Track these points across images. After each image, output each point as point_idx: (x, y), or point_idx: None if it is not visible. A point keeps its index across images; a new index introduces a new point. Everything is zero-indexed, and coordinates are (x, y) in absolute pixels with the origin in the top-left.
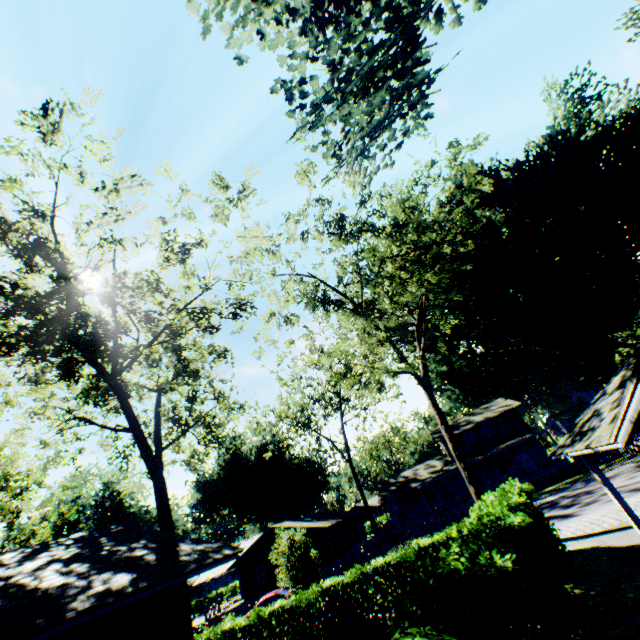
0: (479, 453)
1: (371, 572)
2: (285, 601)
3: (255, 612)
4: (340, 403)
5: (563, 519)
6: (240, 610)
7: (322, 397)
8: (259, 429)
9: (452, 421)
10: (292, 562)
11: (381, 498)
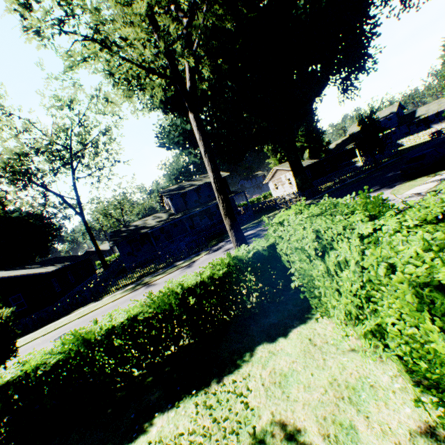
0: (198, 207)
1: (103, 337)
2: None
3: None
4: (72, 159)
5: None
6: None
7: (47, 148)
8: None
9: (179, 185)
10: None
11: (113, 243)
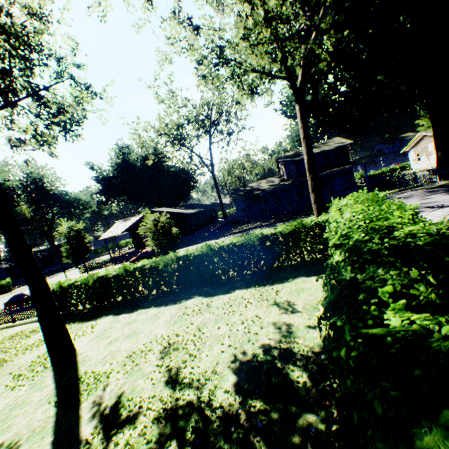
0: None
1: (218, 249)
2: (147, 263)
3: (123, 268)
4: (210, 127)
5: None
6: (131, 255)
7: (195, 119)
8: (141, 141)
9: (295, 152)
10: (157, 236)
11: (232, 199)
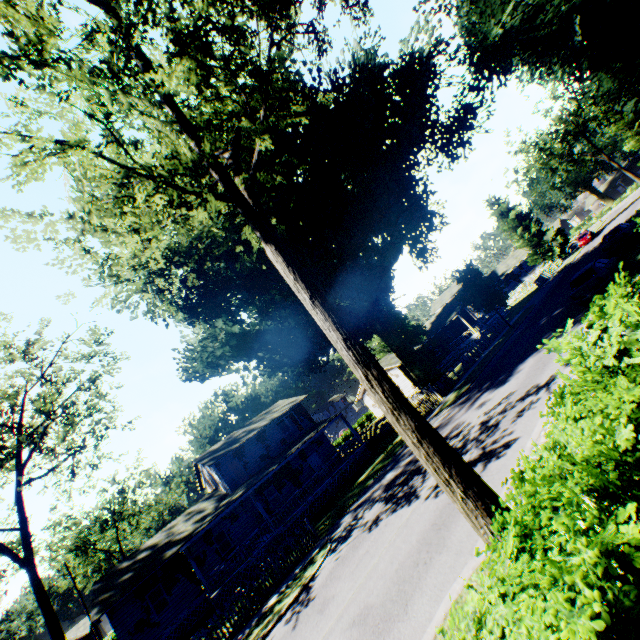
0: (270, 465)
1: None
2: None
3: None
4: (20, 446)
5: (497, 457)
6: None
7: None
8: None
9: (226, 439)
10: None
11: (101, 608)
